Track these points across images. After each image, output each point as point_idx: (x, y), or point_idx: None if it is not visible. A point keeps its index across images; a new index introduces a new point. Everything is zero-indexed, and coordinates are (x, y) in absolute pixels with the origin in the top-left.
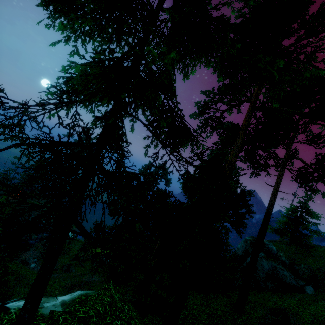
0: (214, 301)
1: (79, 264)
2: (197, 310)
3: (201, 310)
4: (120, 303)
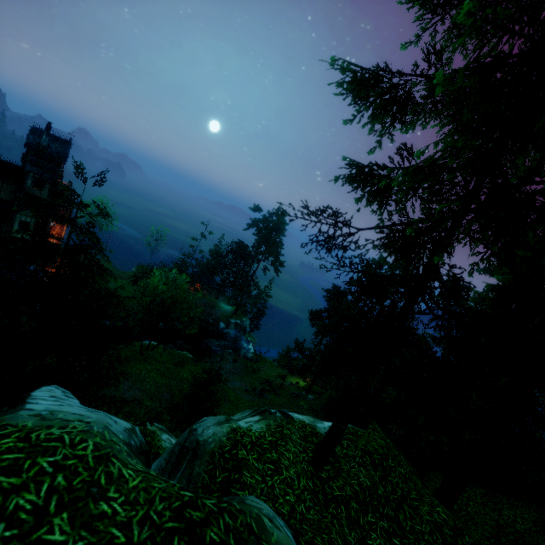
0: (509, 509)
1: (273, 392)
2: (475, 508)
3: (484, 511)
4: (396, 451)
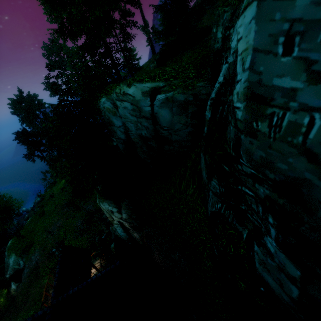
0: None
1: None
2: None
3: None
4: None
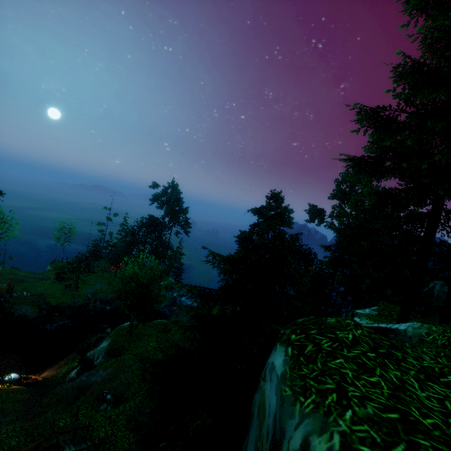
0: None
1: None
2: None
3: None
4: None
